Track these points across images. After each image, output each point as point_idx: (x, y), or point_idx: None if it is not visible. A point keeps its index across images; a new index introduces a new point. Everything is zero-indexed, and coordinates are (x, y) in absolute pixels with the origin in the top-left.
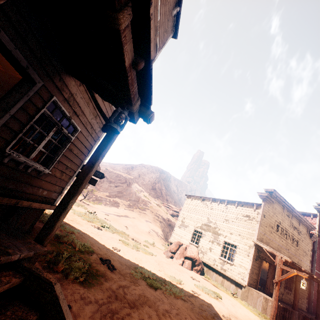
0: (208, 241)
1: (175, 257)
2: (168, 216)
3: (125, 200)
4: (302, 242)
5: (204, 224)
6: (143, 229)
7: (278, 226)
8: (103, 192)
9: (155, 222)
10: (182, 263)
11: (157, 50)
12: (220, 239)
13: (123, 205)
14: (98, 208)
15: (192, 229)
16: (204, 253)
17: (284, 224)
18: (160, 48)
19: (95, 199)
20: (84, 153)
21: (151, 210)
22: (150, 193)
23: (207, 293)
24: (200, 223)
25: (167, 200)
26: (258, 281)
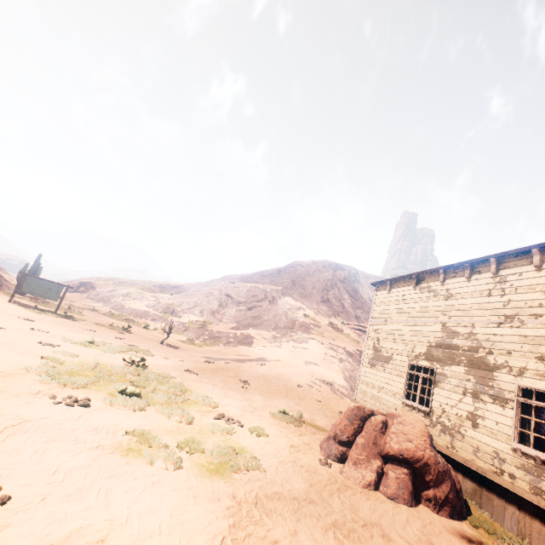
0: (458, 394)
1: (350, 460)
2: (359, 346)
3: (266, 329)
4: None
5: (436, 344)
6: (294, 381)
7: None
8: (228, 323)
9: (328, 363)
10: (374, 479)
11: None
12: (502, 382)
13: (262, 339)
14: (203, 352)
15: (403, 364)
16: (455, 433)
17: None
18: None
19: (208, 338)
20: None
21: (320, 339)
22: (319, 310)
23: None
24: (422, 345)
25: (358, 318)
26: None
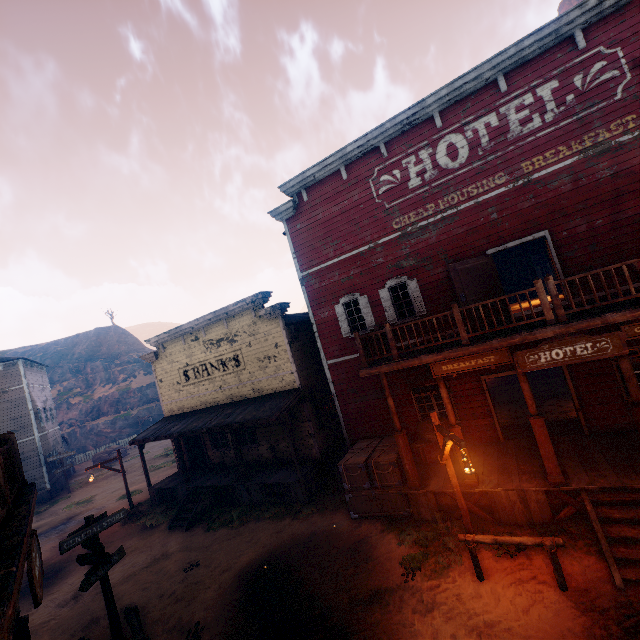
0: None
1: None
2: None
3: None
4: (249, 347)
5: None
6: None
7: (187, 371)
8: None
9: None
10: None
11: (21, 386)
12: None
13: None
14: None
15: None
16: None
17: (195, 360)
18: (22, 382)
19: None
20: (38, 464)
21: None
22: None
23: (123, 496)
24: None
25: None
26: (187, 459)
